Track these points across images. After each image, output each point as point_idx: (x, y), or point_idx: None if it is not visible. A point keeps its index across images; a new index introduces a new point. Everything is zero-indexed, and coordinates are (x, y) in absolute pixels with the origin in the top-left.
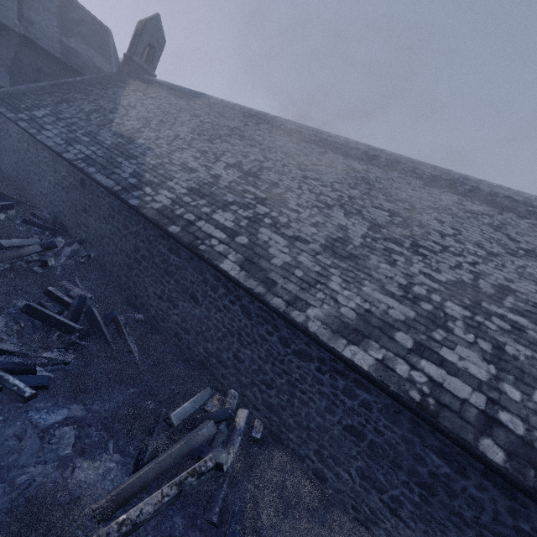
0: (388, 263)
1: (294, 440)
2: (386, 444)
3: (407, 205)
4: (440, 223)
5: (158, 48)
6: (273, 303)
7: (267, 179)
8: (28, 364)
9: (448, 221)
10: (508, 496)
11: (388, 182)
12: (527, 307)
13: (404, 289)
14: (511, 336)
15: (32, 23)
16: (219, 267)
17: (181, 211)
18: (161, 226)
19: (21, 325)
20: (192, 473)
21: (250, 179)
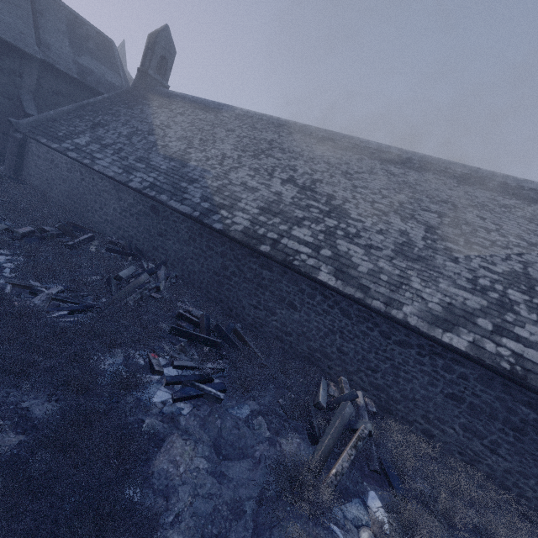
0: (452, 261)
1: (402, 410)
2: (483, 403)
3: (449, 205)
4: (482, 220)
5: (169, 59)
6: (373, 305)
7: (322, 191)
8: (205, 375)
9: (488, 218)
10: None
11: (427, 184)
12: None
13: (472, 282)
14: None
15: (48, 47)
16: (317, 279)
17: (262, 230)
18: (252, 246)
19: (182, 344)
20: (358, 439)
21: (308, 193)
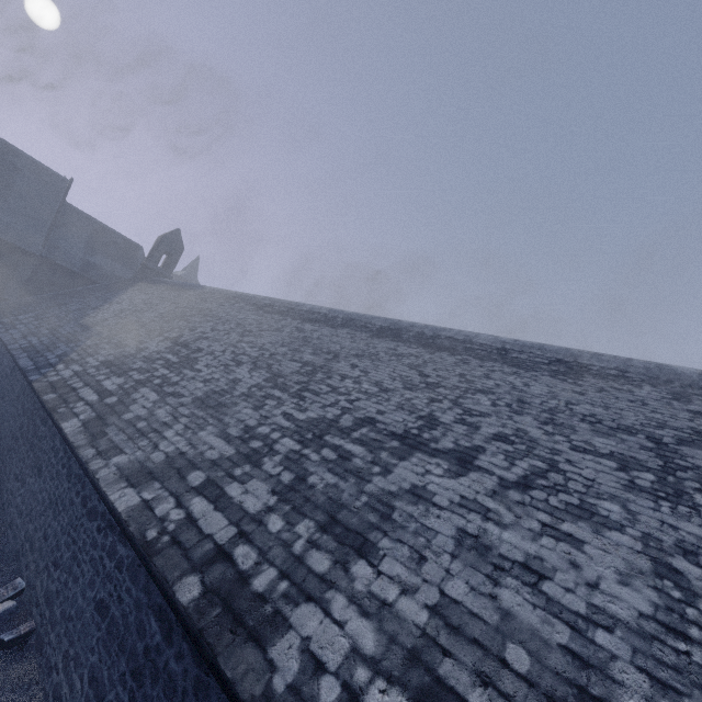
0: (254, 408)
1: (53, 642)
2: (122, 616)
3: (331, 355)
4: (352, 368)
5: (175, 254)
6: (82, 454)
7: (196, 346)
8: None
9: (363, 365)
10: (197, 660)
11: (330, 338)
12: (377, 436)
13: (248, 429)
14: (329, 465)
15: (57, 248)
16: (60, 426)
17: (75, 380)
18: (40, 395)
19: None
20: None
21: (177, 348)
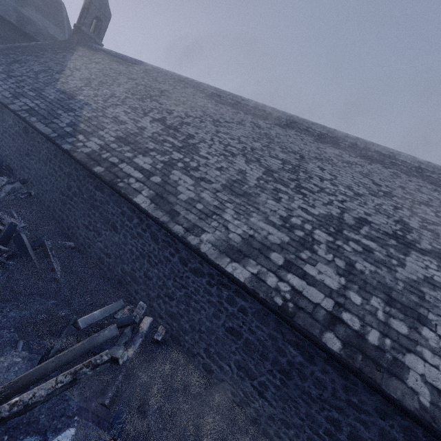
0: (275, 200)
1: (189, 341)
2: (257, 341)
3: (298, 155)
4: (321, 170)
5: (104, 21)
6: (174, 229)
7: (185, 131)
8: None
9: (328, 169)
10: (343, 376)
11: (286, 138)
12: (378, 234)
13: (284, 219)
14: (361, 256)
15: None
16: (133, 200)
17: (107, 155)
18: (88, 166)
19: None
20: (87, 365)
21: (171, 131)
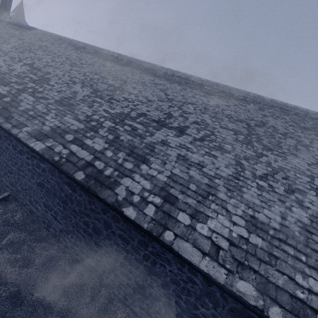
0: (88, 107)
1: (22, 197)
2: (51, 187)
3: (122, 81)
4: (133, 89)
5: None
6: (4, 126)
7: (45, 70)
8: None
9: (139, 88)
10: (88, 196)
11: (121, 72)
12: (147, 121)
13: (88, 117)
14: (128, 132)
15: None
16: None
17: None
18: None
19: None
20: None
21: (34, 71)
